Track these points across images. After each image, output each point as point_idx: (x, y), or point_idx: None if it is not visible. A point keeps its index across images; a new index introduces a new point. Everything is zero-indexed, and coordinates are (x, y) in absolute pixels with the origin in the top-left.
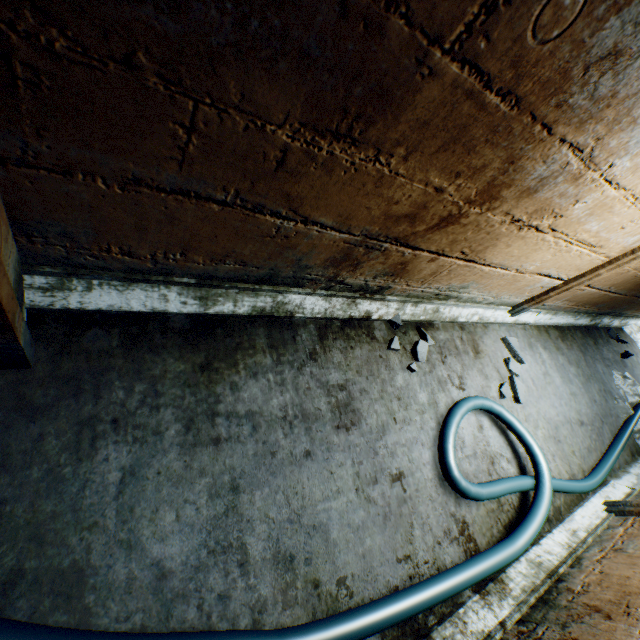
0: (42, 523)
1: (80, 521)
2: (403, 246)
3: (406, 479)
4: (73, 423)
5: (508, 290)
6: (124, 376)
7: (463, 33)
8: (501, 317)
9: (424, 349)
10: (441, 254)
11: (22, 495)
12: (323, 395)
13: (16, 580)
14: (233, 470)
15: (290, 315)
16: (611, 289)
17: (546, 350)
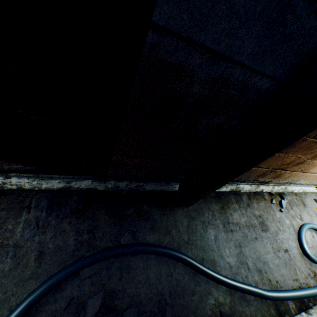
0: (203, 247)
1: (210, 248)
2: (282, 170)
3: (289, 252)
4: (200, 222)
5: (316, 180)
6: (206, 209)
7: (314, 135)
8: (312, 190)
9: (284, 203)
10: (293, 171)
11: (197, 239)
12: (255, 219)
13: (203, 260)
14: (238, 240)
15: (239, 191)
16: None
17: None
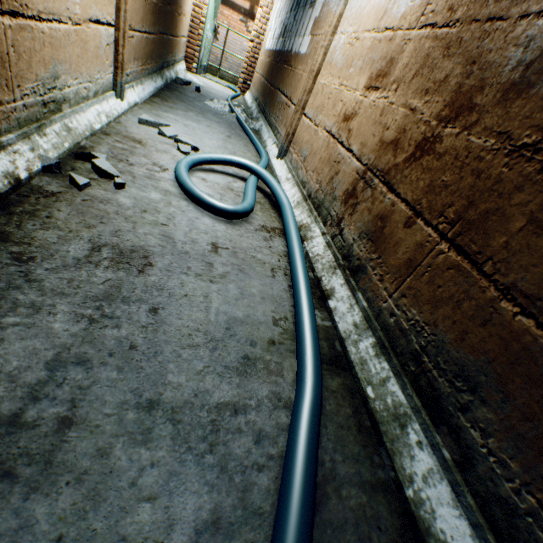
0: None
1: None
2: None
3: (219, 243)
4: None
5: (92, 63)
6: None
7: None
8: (118, 106)
9: (107, 165)
10: None
11: None
12: (92, 270)
13: None
14: (126, 404)
15: None
16: (146, 28)
17: (168, 113)
